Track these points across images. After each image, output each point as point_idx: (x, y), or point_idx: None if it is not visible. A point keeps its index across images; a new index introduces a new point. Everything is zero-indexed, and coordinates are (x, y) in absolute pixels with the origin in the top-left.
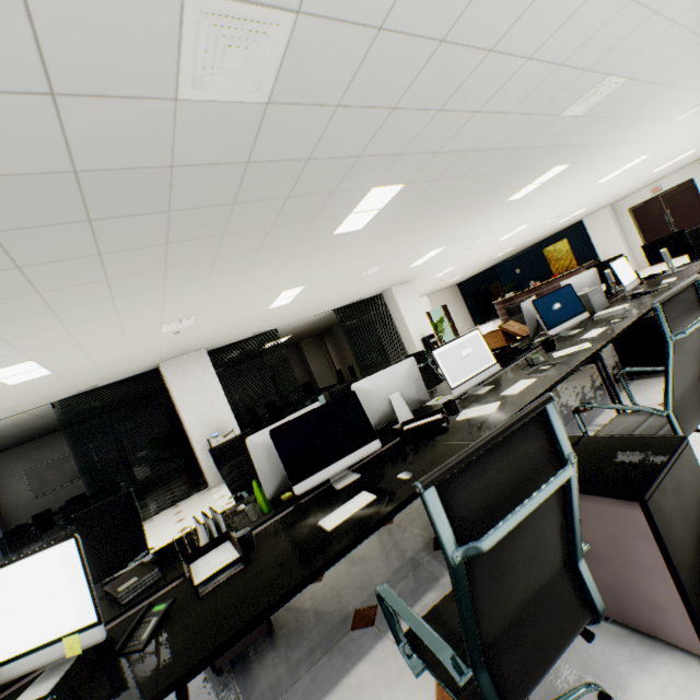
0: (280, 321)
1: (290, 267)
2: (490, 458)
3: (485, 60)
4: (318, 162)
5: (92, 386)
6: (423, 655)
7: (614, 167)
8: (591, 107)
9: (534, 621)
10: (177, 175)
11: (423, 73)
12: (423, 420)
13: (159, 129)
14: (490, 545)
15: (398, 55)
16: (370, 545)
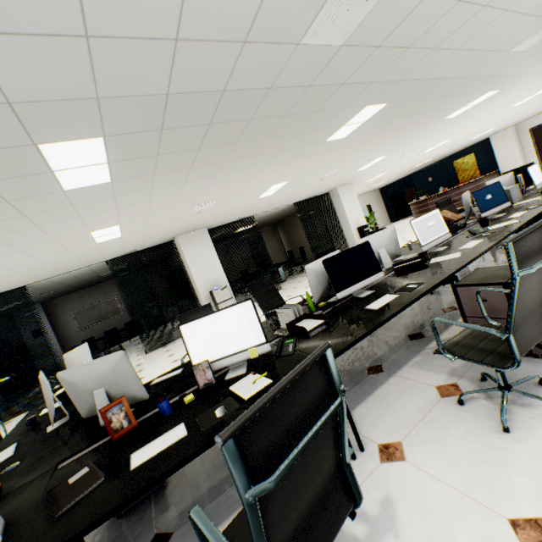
0: (258, 209)
1: (288, 165)
2: (528, 238)
3: (478, 13)
4: (346, 86)
5: (132, 250)
6: (453, 354)
7: (529, 93)
8: (532, 45)
9: (529, 324)
10: (269, 94)
11: (437, 23)
12: (407, 263)
13: (278, 63)
14: (534, 270)
15: (429, 11)
16: (361, 341)
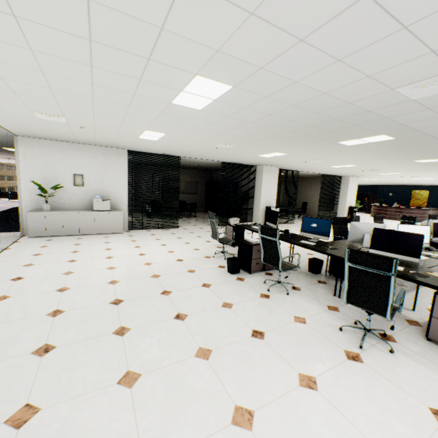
0: (310, 170)
1: (379, 162)
2: None
3: None
4: None
5: (238, 162)
6: None
7: None
8: None
9: None
10: None
11: None
12: None
13: None
14: None
15: None
16: None
